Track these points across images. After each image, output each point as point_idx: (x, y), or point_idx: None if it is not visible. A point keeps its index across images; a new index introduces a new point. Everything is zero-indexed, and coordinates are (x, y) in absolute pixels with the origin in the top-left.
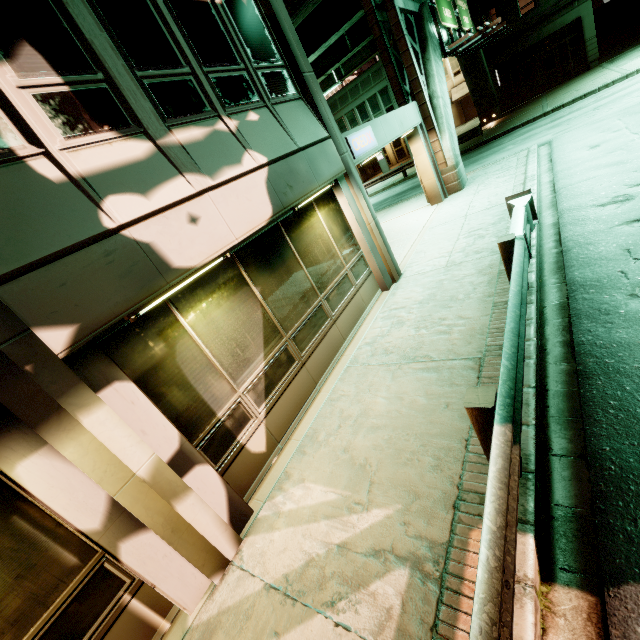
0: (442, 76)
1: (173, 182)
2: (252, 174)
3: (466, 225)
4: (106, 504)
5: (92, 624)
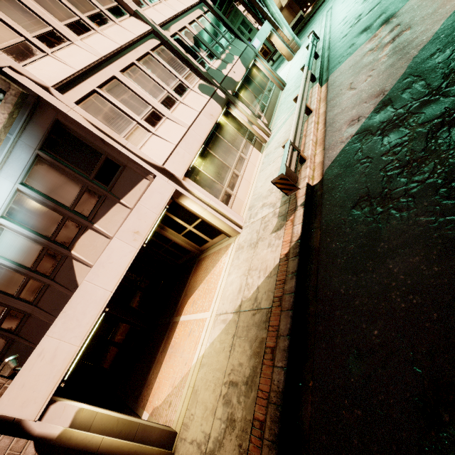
0: (273, 3)
1: (227, 66)
2: (238, 61)
3: (303, 57)
4: (247, 119)
5: (253, 139)
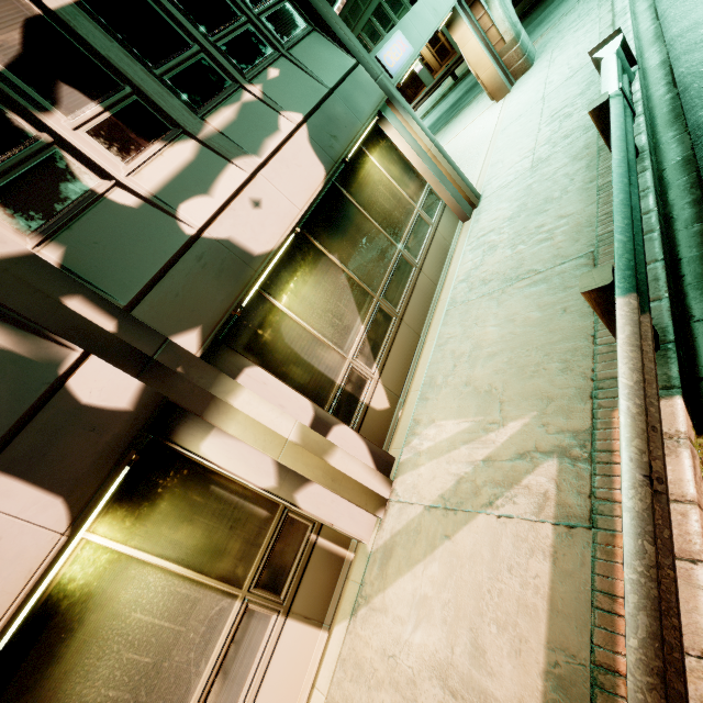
0: None
1: (226, 173)
2: (293, 137)
3: (546, 109)
4: (274, 467)
5: (295, 557)
